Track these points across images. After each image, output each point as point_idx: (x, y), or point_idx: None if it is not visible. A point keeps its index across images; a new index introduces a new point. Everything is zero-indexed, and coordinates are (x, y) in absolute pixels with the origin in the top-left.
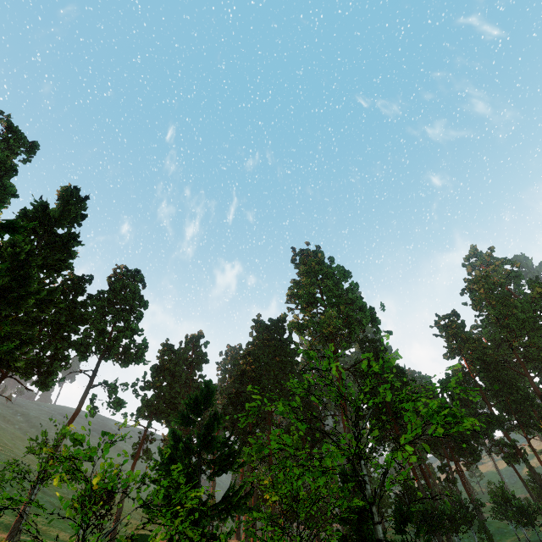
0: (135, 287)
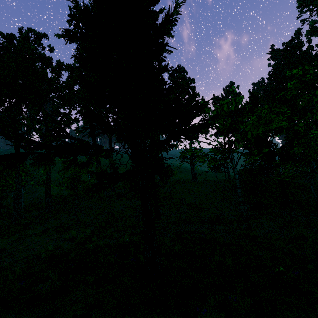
0: (183, 75)
